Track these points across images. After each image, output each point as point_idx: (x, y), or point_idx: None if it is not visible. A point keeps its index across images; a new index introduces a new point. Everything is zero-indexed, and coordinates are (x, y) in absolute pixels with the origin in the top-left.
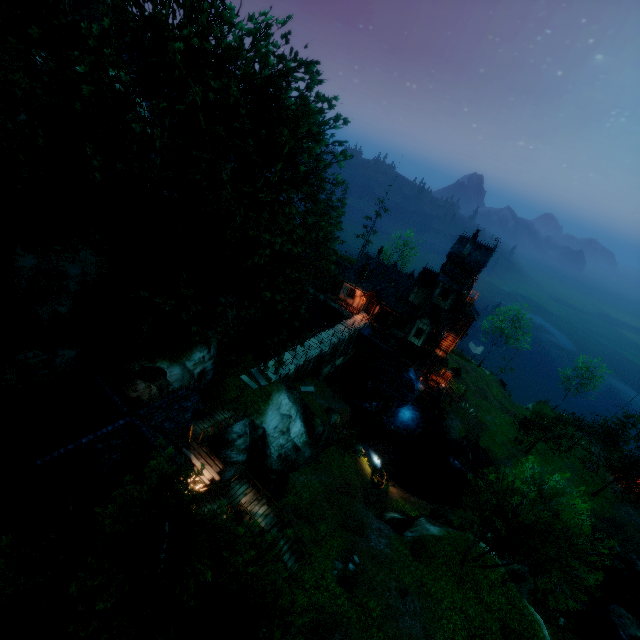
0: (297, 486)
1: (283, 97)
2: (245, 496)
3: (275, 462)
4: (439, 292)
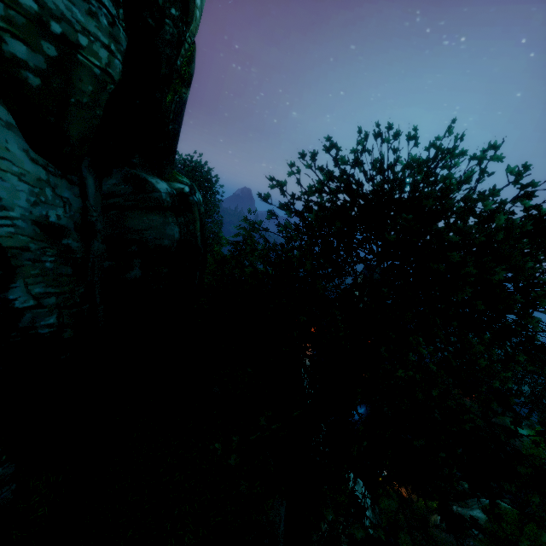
0: None
1: None
2: None
3: None
4: None
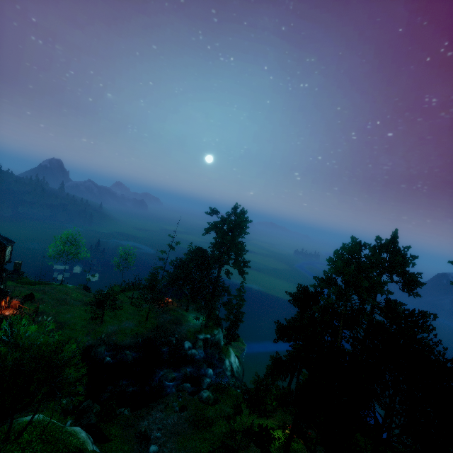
0: None
1: None
2: None
3: None
4: None
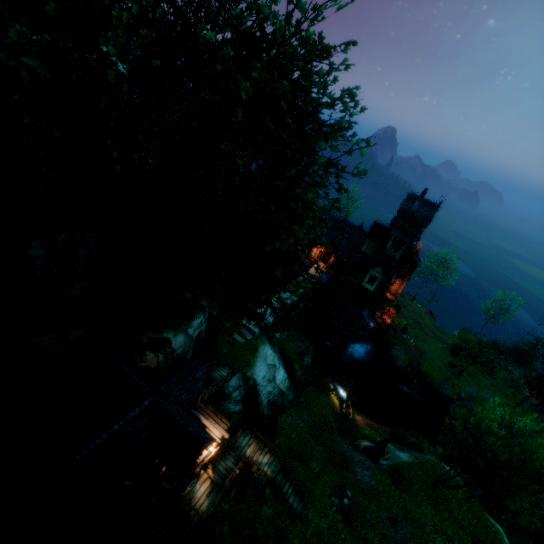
0: (285, 427)
1: (310, 83)
2: (249, 447)
3: (266, 408)
4: (391, 244)
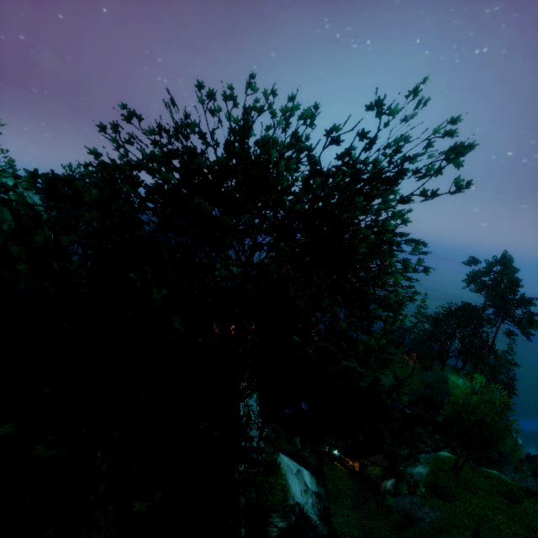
0: (344, 531)
1: None
2: None
3: (322, 527)
4: None
